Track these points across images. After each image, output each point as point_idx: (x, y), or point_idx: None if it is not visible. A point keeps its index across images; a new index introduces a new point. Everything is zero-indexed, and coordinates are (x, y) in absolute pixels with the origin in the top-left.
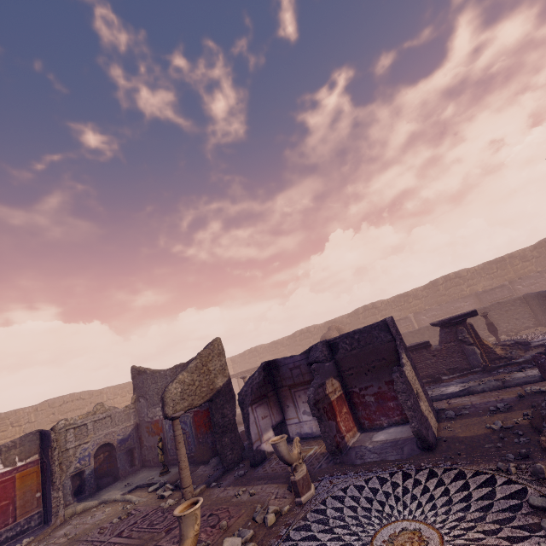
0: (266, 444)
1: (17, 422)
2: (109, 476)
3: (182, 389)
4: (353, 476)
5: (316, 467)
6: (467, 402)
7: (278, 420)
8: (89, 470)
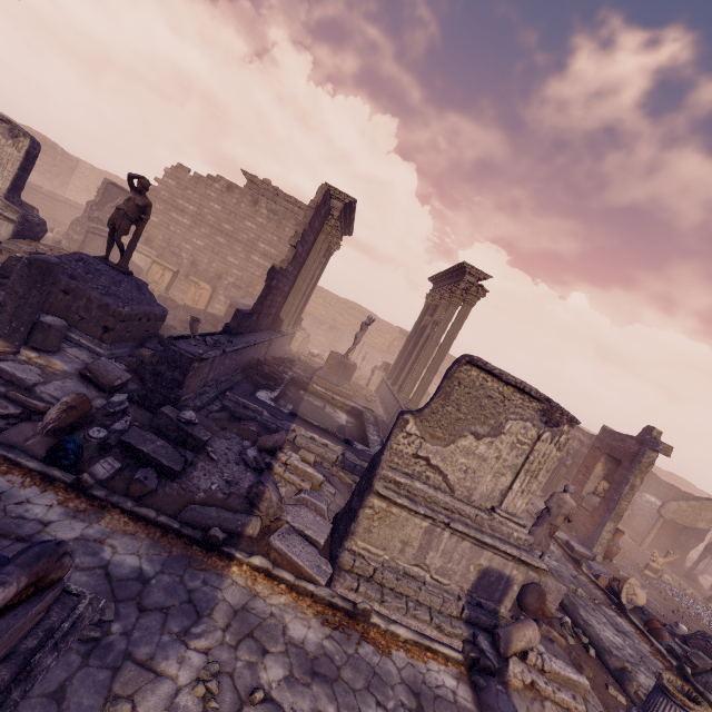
0: (702, 578)
1: None
2: None
3: (676, 508)
4: None
5: None
6: None
7: None
8: None
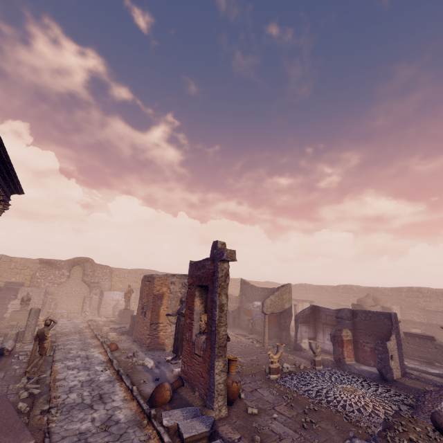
0: (303, 344)
1: None
2: None
3: (270, 303)
4: (341, 372)
5: (326, 363)
6: (430, 378)
7: (312, 336)
8: None
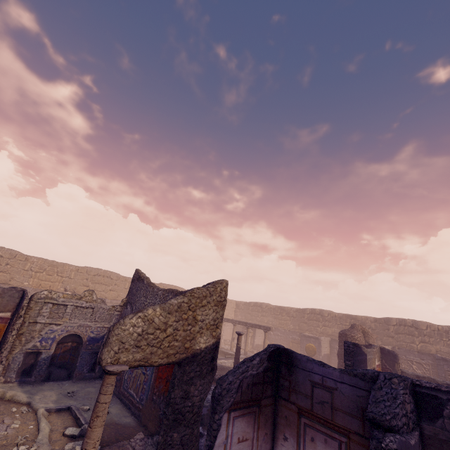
0: None
1: (61, 273)
2: (65, 369)
3: (143, 330)
4: None
5: None
6: None
7: None
8: (46, 354)
